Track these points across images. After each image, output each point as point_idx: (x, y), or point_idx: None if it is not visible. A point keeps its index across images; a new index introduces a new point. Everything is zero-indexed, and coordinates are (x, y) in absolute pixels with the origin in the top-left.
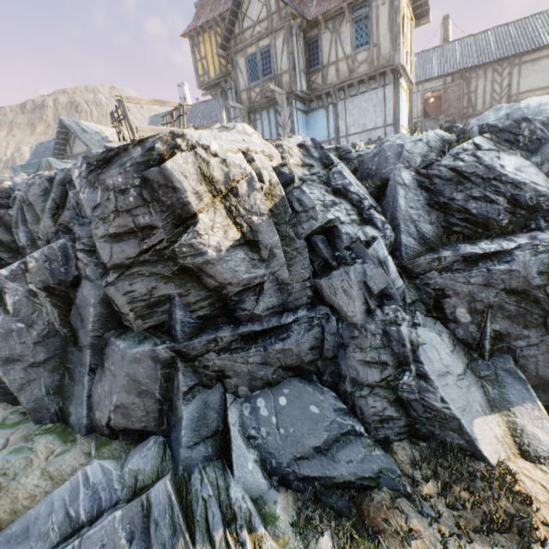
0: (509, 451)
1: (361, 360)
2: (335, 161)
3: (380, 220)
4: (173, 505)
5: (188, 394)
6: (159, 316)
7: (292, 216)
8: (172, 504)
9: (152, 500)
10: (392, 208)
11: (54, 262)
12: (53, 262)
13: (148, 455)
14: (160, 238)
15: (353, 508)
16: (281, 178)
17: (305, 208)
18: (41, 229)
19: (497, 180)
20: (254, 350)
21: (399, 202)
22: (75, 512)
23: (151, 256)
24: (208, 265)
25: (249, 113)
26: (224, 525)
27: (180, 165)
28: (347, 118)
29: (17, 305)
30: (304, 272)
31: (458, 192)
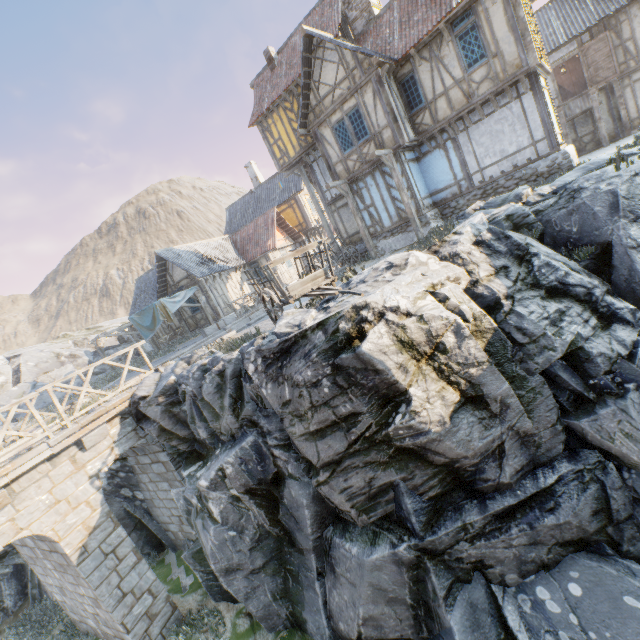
0: None
1: None
2: (522, 241)
3: (626, 309)
4: None
5: (447, 597)
6: (383, 507)
7: (515, 350)
8: None
9: None
10: (631, 283)
11: (249, 462)
12: (248, 462)
13: None
14: (367, 423)
15: None
16: (479, 302)
17: (532, 337)
18: (223, 426)
19: None
20: (515, 530)
21: None
22: None
23: (361, 445)
24: (432, 442)
25: (349, 184)
26: None
27: (375, 342)
28: (476, 150)
29: (224, 513)
30: (550, 414)
31: None
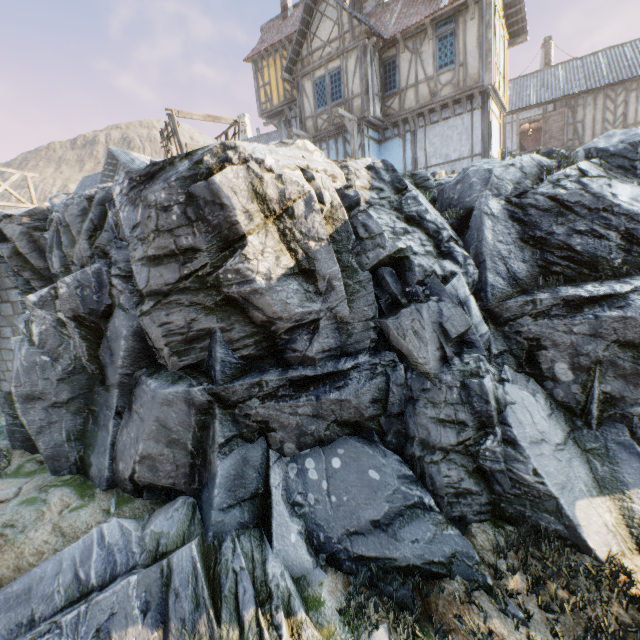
0: (623, 545)
1: (433, 418)
2: (410, 188)
3: (461, 253)
4: (198, 574)
5: (224, 446)
6: (197, 354)
7: (356, 244)
8: (197, 573)
9: (173, 566)
10: (476, 241)
11: (87, 288)
12: (86, 288)
13: (174, 517)
14: (204, 262)
15: (418, 598)
16: (345, 202)
17: (372, 234)
18: (76, 253)
19: (608, 211)
20: (304, 399)
21: (485, 235)
22: (85, 574)
23: (192, 283)
24: (255, 295)
25: (314, 142)
26: (256, 603)
27: (230, 179)
28: (427, 148)
29: (43, 336)
30: (367, 310)
31: (558, 225)
